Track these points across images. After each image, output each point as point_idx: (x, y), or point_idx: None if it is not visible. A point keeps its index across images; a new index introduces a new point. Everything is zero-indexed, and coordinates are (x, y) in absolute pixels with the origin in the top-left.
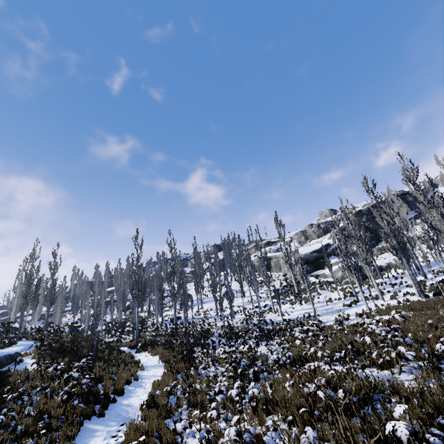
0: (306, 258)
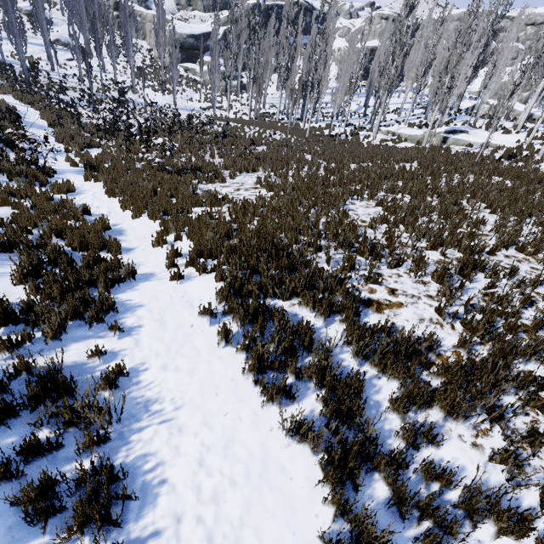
0: (181, 41)
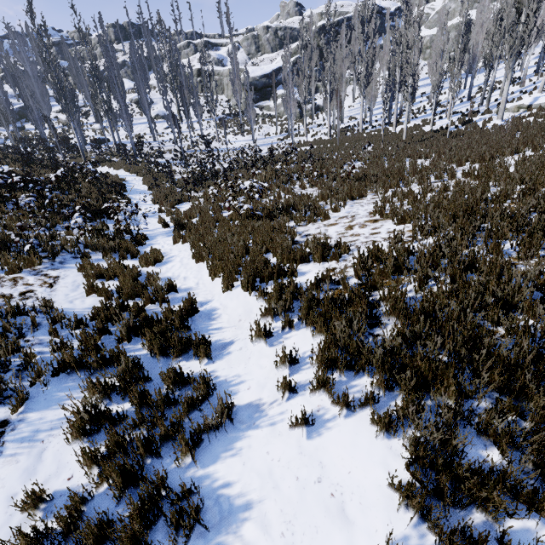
0: (254, 83)
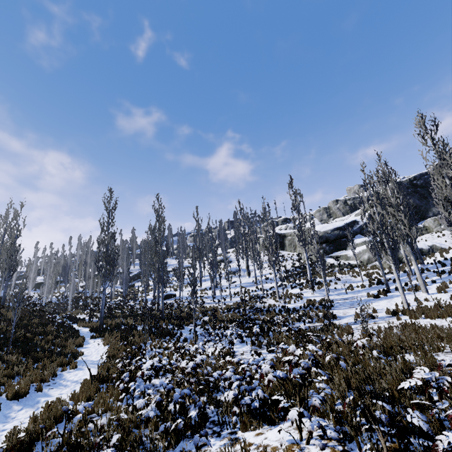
0: (325, 236)
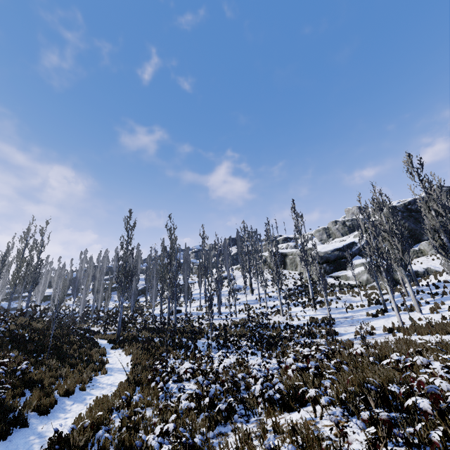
0: (326, 256)
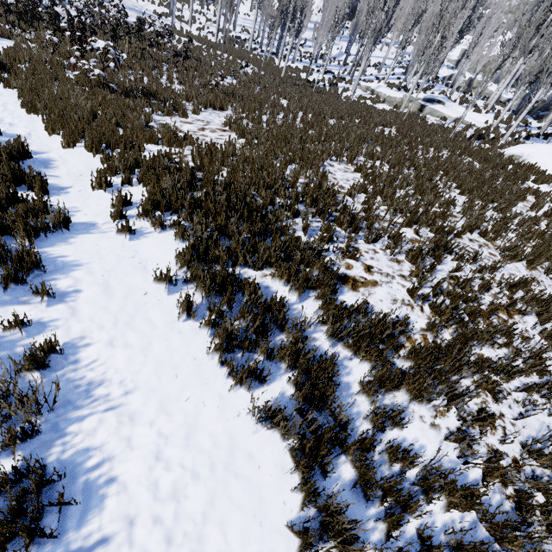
0: None
